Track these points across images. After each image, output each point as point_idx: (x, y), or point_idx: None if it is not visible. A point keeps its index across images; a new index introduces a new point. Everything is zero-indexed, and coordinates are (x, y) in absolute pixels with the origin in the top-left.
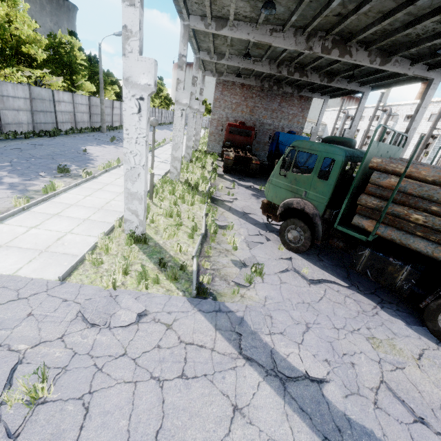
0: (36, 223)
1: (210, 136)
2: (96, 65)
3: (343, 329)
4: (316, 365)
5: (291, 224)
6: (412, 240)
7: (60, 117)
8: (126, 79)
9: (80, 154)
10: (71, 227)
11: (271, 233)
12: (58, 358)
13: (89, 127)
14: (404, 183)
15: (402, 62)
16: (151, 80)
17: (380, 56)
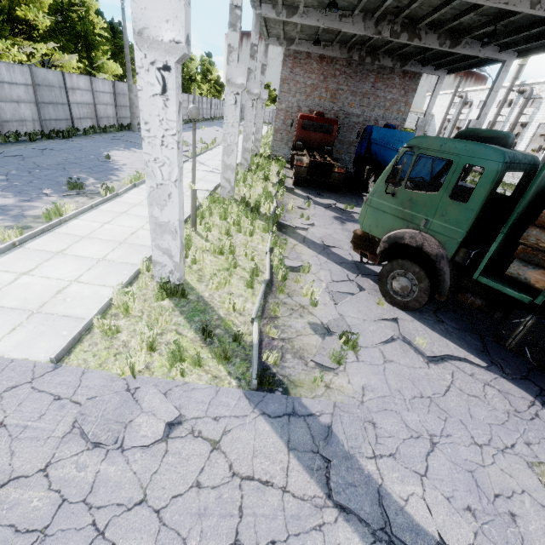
0: (29, 267)
1: (275, 133)
2: (121, 37)
3: (489, 446)
4: (454, 520)
5: (398, 268)
6: None
7: (77, 111)
8: (139, 33)
9: (102, 161)
10: (78, 273)
11: (365, 278)
12: (36, 511)
13: (115, 124)
14: None
15: None
16: (180, 34)
17: None
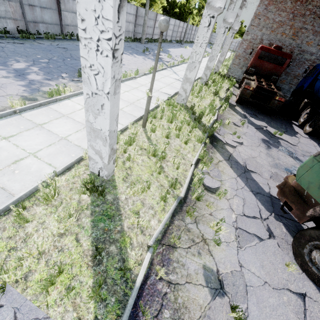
0: (12, 133)
1: (235, 58)
2: None
3: None
4: None
5: None
6: None
7: None
8: None
9: None
10: (40, 147)
11: (279, 221)
12: None
13: (132, 36)
14: None
15: None
16: None
17: None
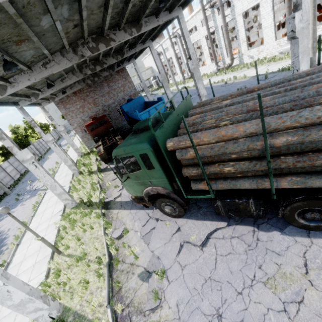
0: None
1: (82, 139)
2: None
3: (244, 289)
4: None
5: (161, 203)
6: (238, 184)
7: None
8: None
9: None
10: None
11: (156, 209)
12: None
13: None
14: (200, 151)
15: (150, 20)
16: None
17: (133, 26)
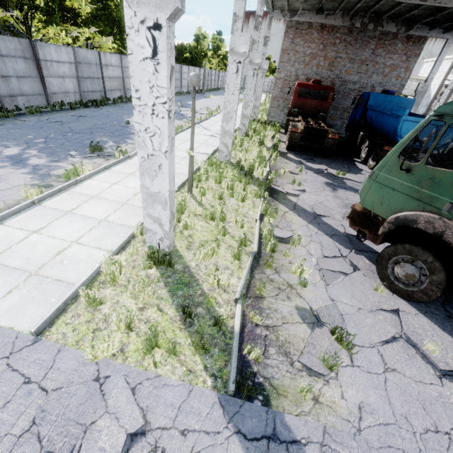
0: (40, 225)
1: (272, 101)
2: None
3: None
4: None
5: (403, 253)
6: None
7: (109, 84)
8: None
9: (122, 126)
10: (80, 233)
11: (360, 255)
12: None
13: None
14: None
15: None
16: None
17: None
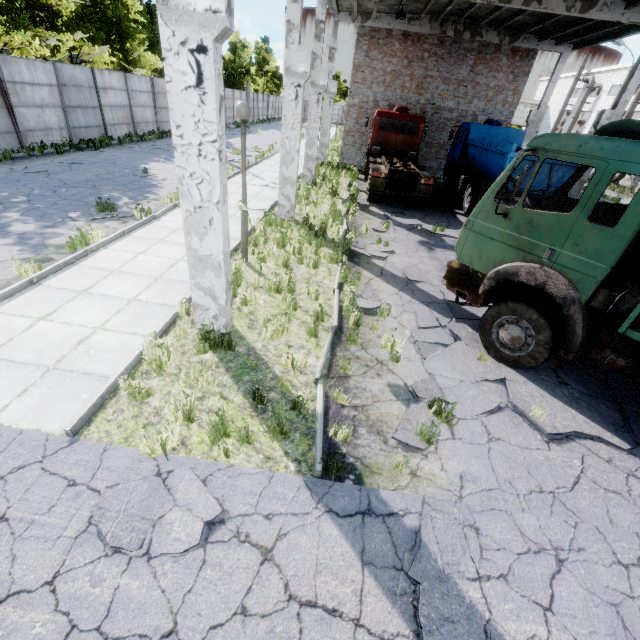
0: (47, 310)
1: (346, 136)
2: None
3: (638, 567)
4: None
5: (507, 314)
6: None
7: (110, 116)
8: (163, 1)
9: (138, 176)
10: (105, 317)
11: (462, 323)
12: None
13: (155, 130)
14: None
15: None
16: None
17: None
